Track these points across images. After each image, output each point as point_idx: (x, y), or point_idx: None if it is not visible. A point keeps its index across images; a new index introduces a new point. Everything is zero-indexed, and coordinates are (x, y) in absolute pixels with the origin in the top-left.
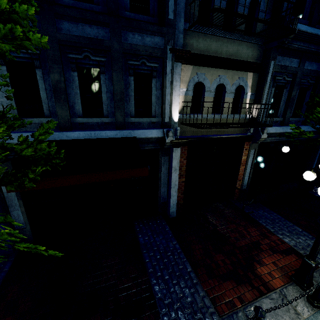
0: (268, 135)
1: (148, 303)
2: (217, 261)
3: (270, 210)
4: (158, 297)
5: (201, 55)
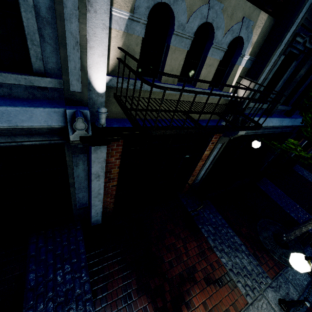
0: None
1: None
2: (137, 310)
3: (216, 211)
4: None
5: None
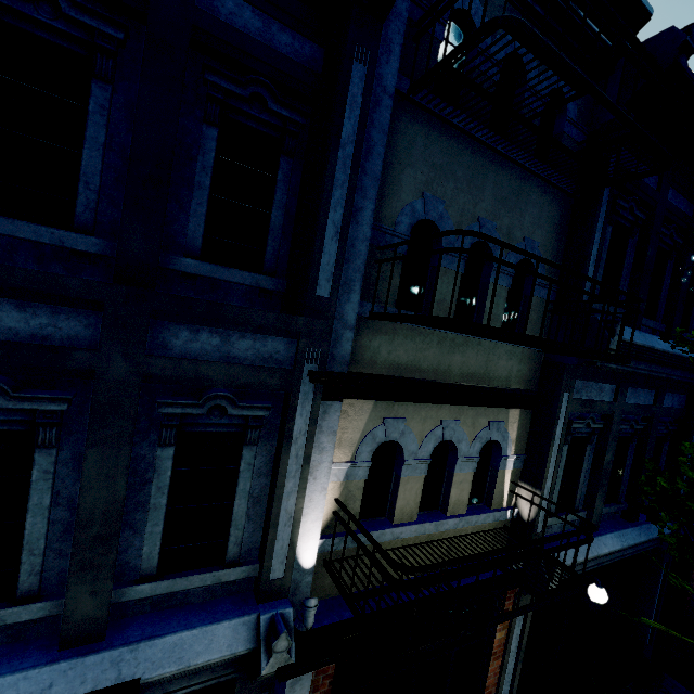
0: None
1: None
2: None
3: None
4: None
5: (400, 381)
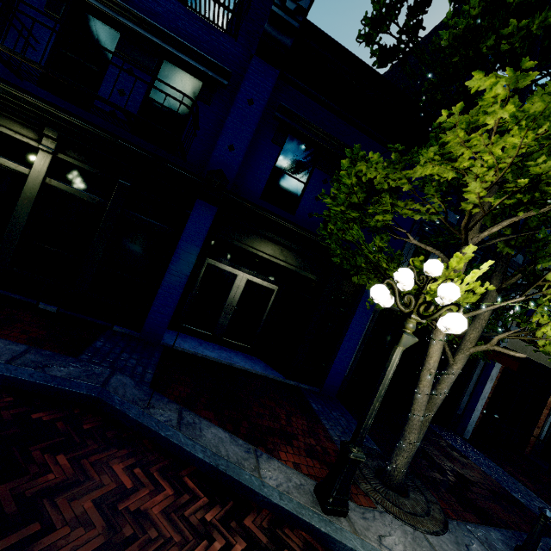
0: None
1: (517, 503)
2: None
3: None
4: (524, 502)
5: None
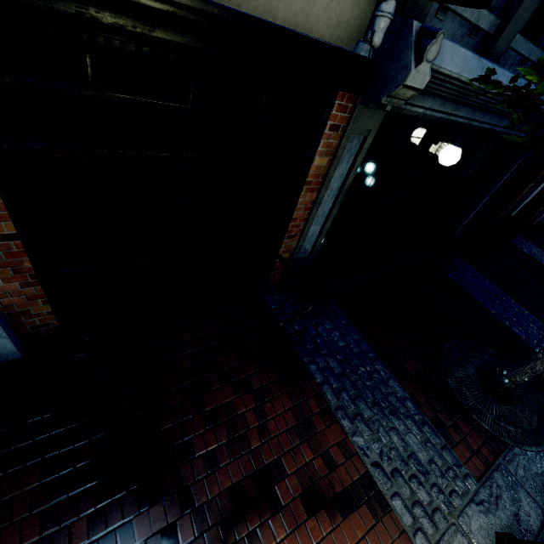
0: (430, 84)
1: None
2: None
3: (349, 324)
4: None
5: None
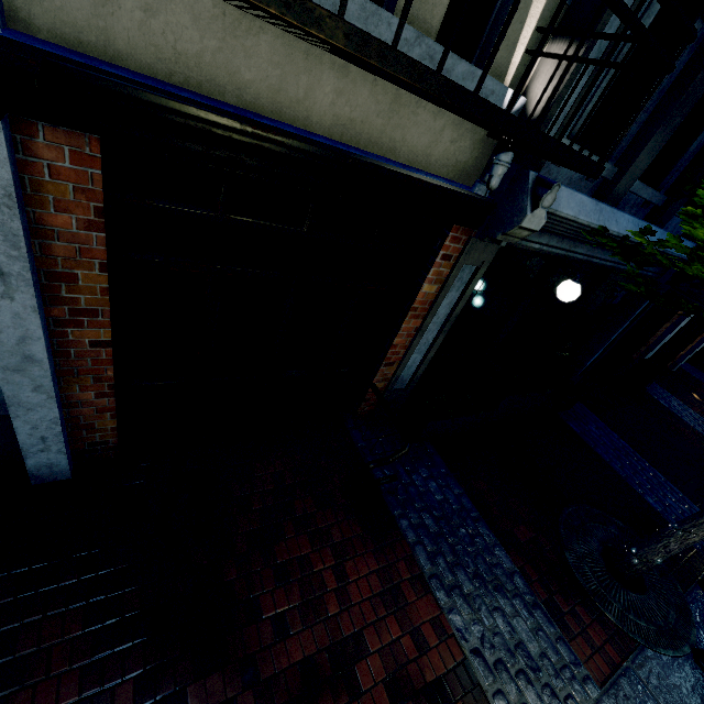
0: (546, 224)
1: None
2: None
3: (448, 474)
4: None
5: None
